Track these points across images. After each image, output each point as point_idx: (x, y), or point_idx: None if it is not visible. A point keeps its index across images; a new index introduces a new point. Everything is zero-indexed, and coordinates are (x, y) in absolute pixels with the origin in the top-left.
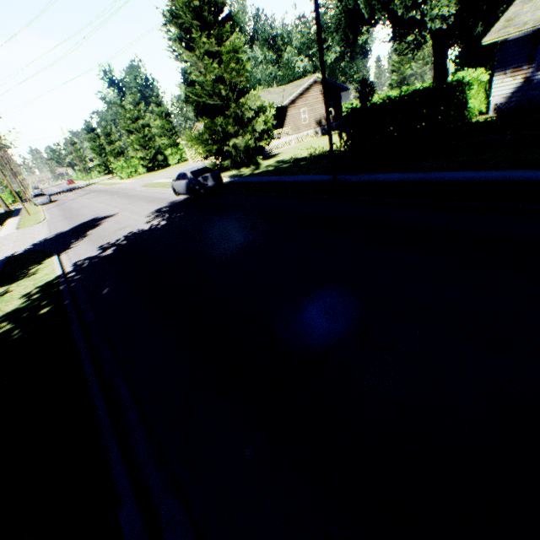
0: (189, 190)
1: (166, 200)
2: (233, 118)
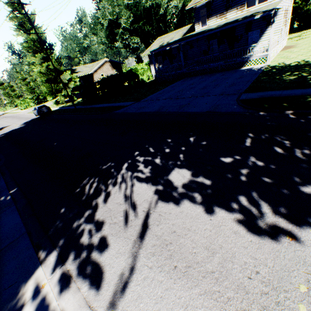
0: (38, 114)
1: (32, 118)
2: (61, 83)
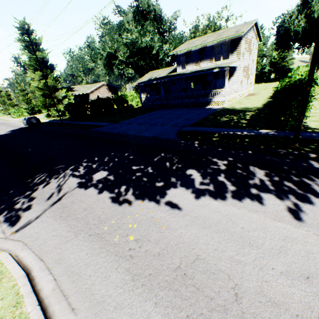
0: (27, 123)
1: (20, 127)
2: (56, 98)
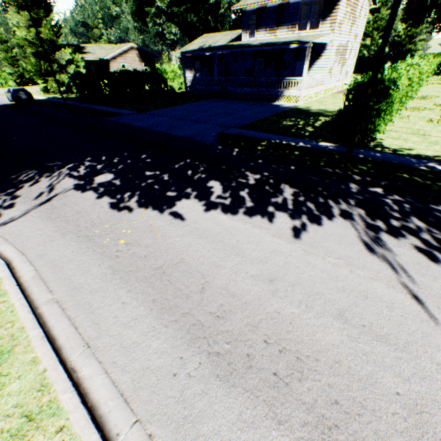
0: (13, 99)
1: (3, 103)
2: (56, 63)
